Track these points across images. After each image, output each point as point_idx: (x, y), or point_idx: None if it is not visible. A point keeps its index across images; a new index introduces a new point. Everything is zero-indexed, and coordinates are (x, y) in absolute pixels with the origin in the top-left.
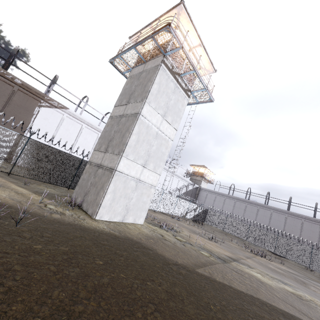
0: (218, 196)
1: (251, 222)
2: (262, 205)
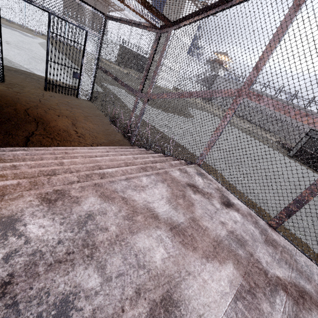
0: (229, 83)
1: (245, 103)
2: (258, 91)
